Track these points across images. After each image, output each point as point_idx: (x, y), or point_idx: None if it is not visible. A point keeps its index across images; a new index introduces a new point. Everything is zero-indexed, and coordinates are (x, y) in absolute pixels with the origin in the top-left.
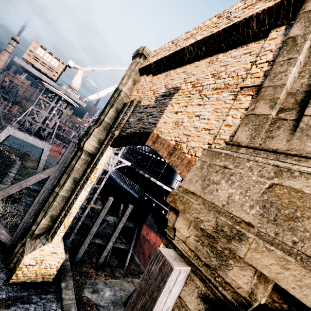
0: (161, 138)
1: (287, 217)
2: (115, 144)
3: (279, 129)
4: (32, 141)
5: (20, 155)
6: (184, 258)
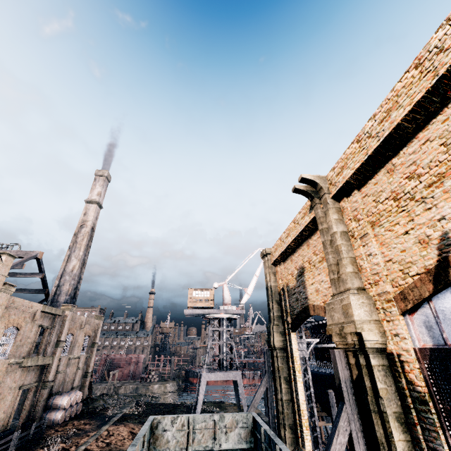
0: (315, 305)
1: (347, 314)
2: (294, 328)
3: (340, 282)
4: (224, 376)
5: (217, 405)
6: (342, 349)
